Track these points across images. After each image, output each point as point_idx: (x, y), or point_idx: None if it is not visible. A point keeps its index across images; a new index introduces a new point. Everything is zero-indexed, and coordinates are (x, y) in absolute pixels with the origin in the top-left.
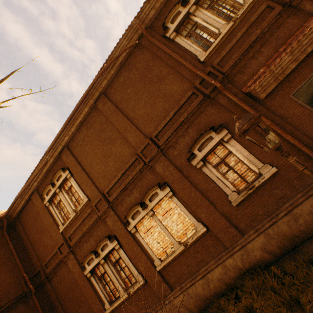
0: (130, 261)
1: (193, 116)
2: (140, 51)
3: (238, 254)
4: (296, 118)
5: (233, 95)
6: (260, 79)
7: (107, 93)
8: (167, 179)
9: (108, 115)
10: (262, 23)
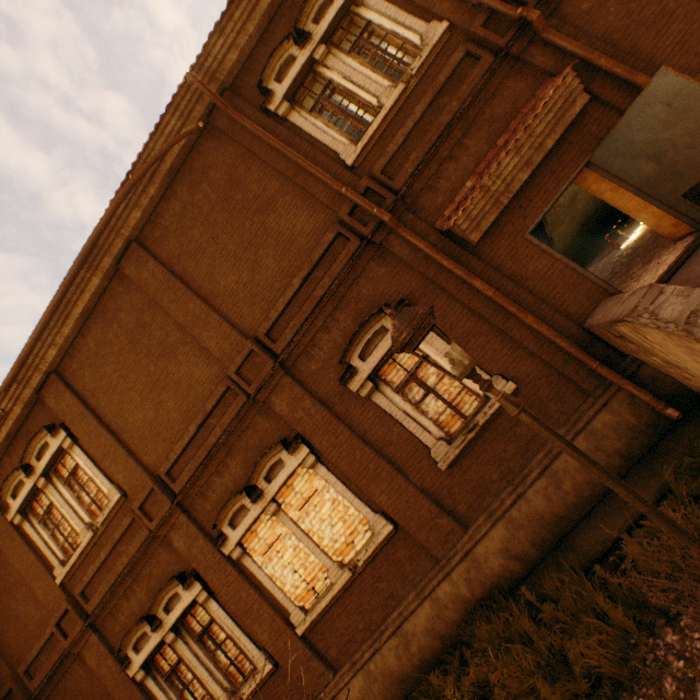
0: (236, 624)
1: (344, 285)
2: (213, 141)
3: (461, 569)
4: (541, 278)
5: (418, 238)
6: (465, 206)
7: (145, 240)
8: (302, 428)
9: (153, 291)
10: (460, 88)
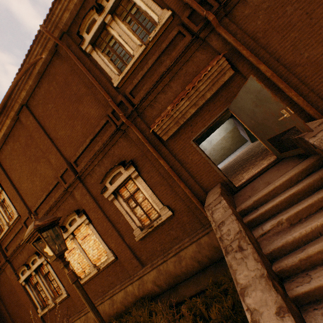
0: (56, 276)
1: (108, 147)
2: (59, 60)
3: (137, 283)
4: (194, 164)
5: (139, 133)
6: (158, 123)
7: (30, 105)
8: (85, 207)
9: (31, 131)
10: (172, 53)
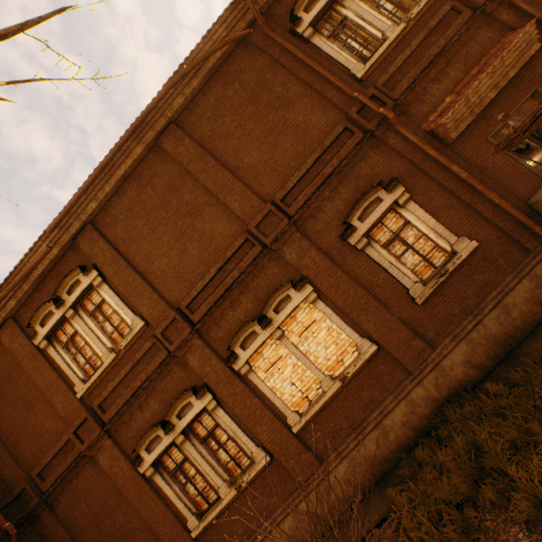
0: (239, 427)
1: (348, 166)
2: (247, 52)
3: (430, 377)
4: (497, 169)
5: (411, 133)
6: (453, 109)
7: (181, 123)
8: (307, 272)
9: (187, 162)
10: (446, 31)
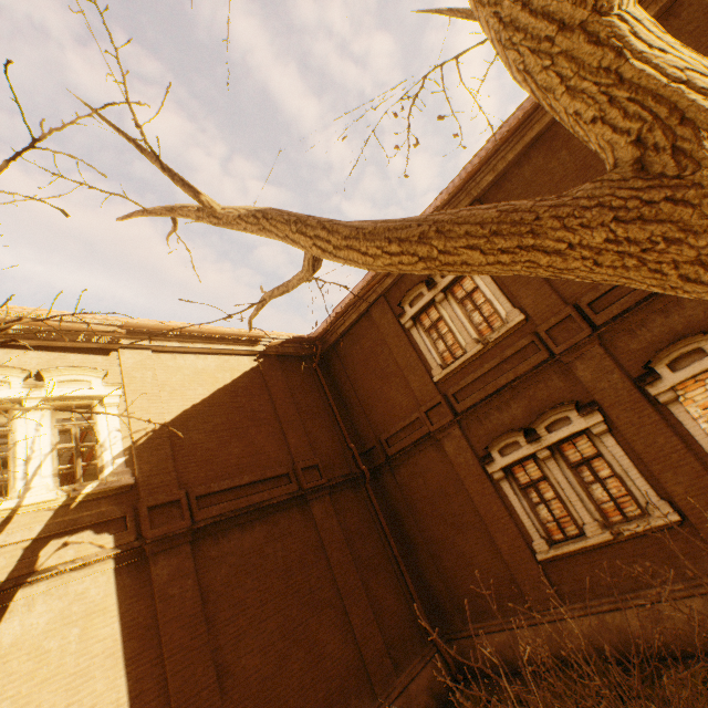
0: (633, 466)
1: None
2: None
3: None
4: None
5: None
6: None
7: None
8: None
9: None
10: None
